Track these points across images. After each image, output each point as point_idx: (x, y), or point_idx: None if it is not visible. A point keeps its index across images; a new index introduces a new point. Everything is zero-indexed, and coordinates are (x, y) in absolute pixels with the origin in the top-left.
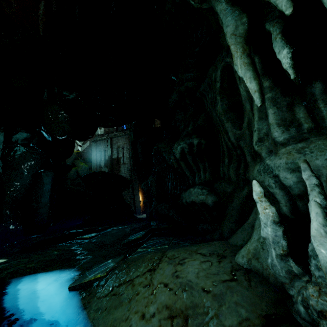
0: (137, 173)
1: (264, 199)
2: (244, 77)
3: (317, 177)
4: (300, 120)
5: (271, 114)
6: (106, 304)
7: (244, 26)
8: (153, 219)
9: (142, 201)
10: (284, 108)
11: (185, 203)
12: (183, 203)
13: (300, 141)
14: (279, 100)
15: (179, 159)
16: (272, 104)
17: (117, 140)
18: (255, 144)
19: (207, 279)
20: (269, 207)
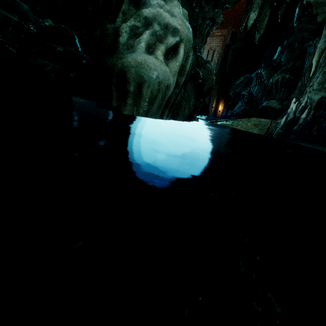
0: (218, 81)
1: (294, 103)
2: (313, 65)
3: (307, 100)
4: (325, 83)
5: (319, 78)
6: (231, 124)
7: (324, 46)
8: (230, 118)
9: (213, 108)
10: (325, 77)
11: (265, 106)
12: (263, 106)
13: (319, 90)
14: (325, 73)
15: (273, 84)
16: (322, 74)
17: (211, 40)
18: (307, 87)
19: (266, 121)
20: (293, 105)
